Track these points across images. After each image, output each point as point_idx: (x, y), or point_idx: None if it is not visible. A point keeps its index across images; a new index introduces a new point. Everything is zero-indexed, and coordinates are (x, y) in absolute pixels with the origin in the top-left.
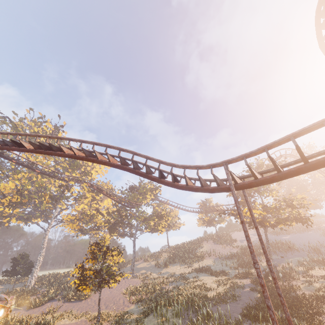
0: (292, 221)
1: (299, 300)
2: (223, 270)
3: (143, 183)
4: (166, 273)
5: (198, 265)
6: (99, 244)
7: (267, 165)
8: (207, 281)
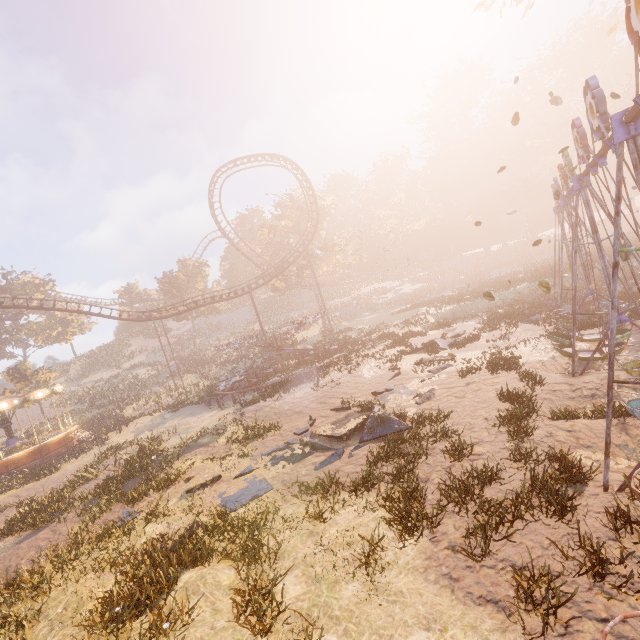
0: (211, 311)
1: (203, 360)
2: (157, 361)
3: (23, 280)
4: (91, 382)
5: (130, 364)
6: (18, 369)
7: (193, 266)
8: (142, 372)
